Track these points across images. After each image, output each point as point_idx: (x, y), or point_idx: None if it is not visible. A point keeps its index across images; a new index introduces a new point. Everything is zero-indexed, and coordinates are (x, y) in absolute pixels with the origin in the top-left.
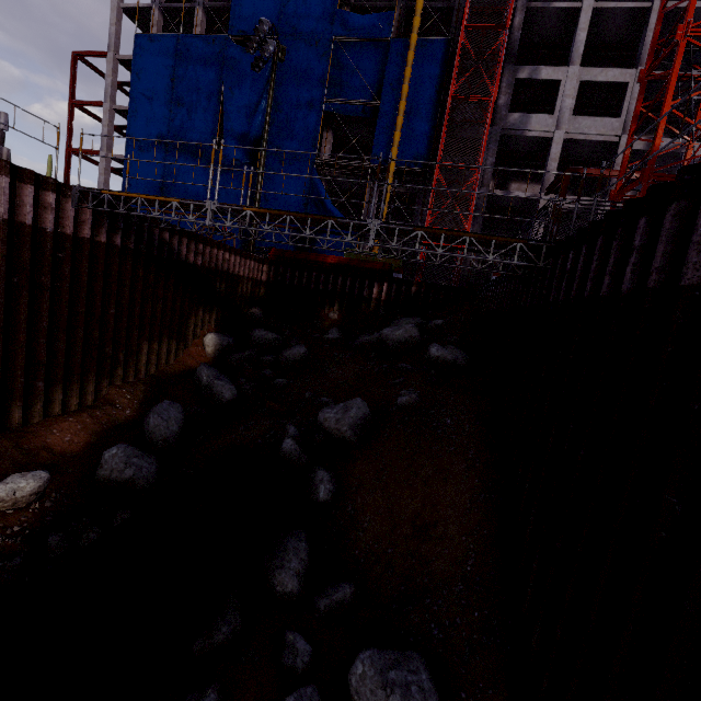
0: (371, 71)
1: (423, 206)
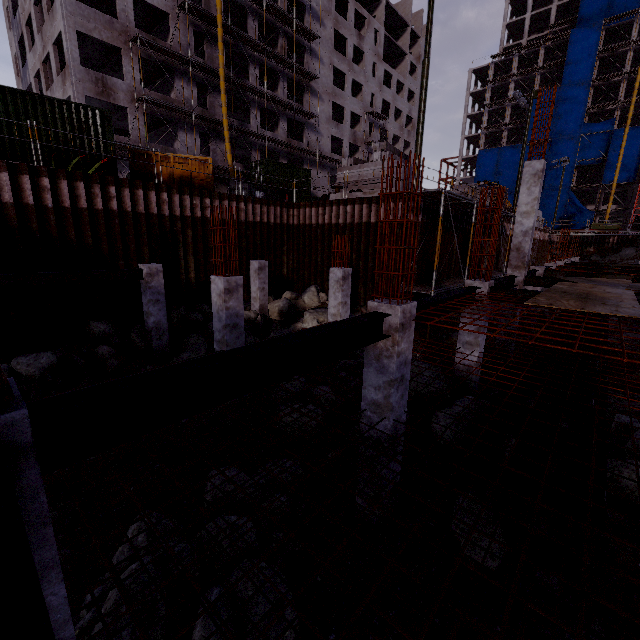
0: (602, 144)
1: (631, 196)
